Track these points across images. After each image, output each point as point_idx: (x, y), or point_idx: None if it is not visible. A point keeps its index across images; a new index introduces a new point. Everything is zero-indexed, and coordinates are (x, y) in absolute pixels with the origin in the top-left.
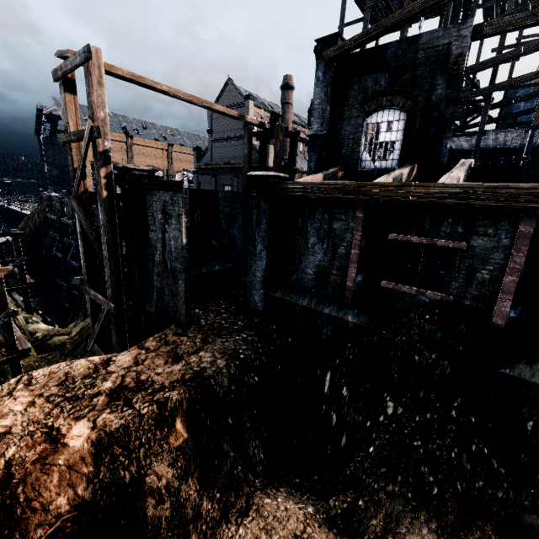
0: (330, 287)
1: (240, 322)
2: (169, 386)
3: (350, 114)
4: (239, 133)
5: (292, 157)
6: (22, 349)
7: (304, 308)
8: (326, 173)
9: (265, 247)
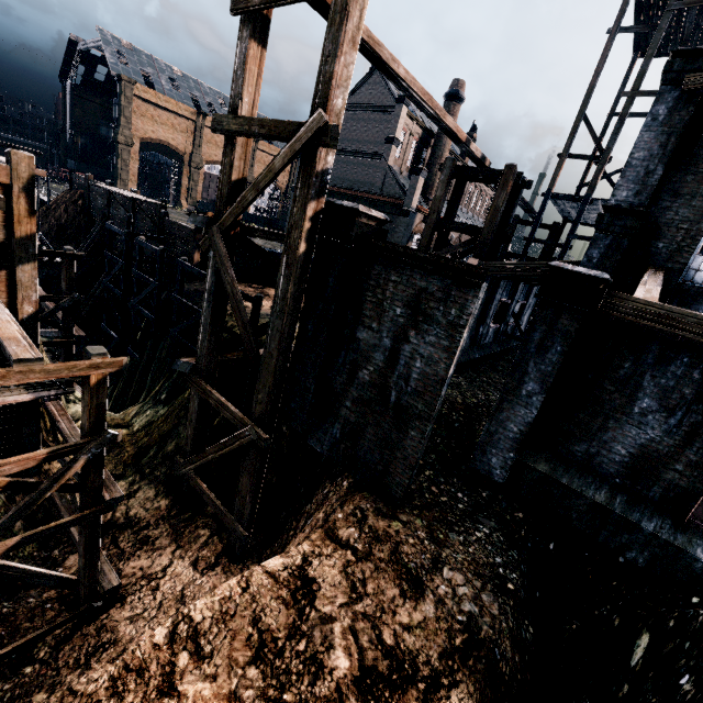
0: (659, 487)
1: (461, 495)
2: (444, 671)
3: (696, 188)
4: (376, 149)
5: (508, 218)
6: (110, 499)
7: (596, 507)
8: (661, 286)
9: (545, 390)
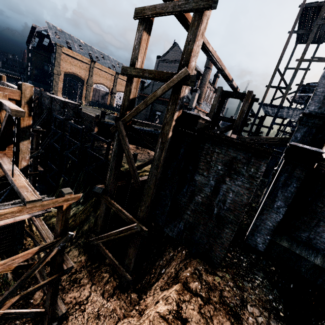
0: None
1: (242, 257)
2: None
3: None
4: None
5: (247, 115)
6: (66, 268)
7: (316, 266)
8: None
9: (287, 205)
